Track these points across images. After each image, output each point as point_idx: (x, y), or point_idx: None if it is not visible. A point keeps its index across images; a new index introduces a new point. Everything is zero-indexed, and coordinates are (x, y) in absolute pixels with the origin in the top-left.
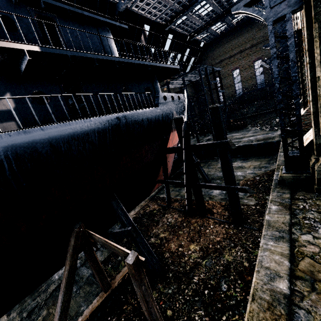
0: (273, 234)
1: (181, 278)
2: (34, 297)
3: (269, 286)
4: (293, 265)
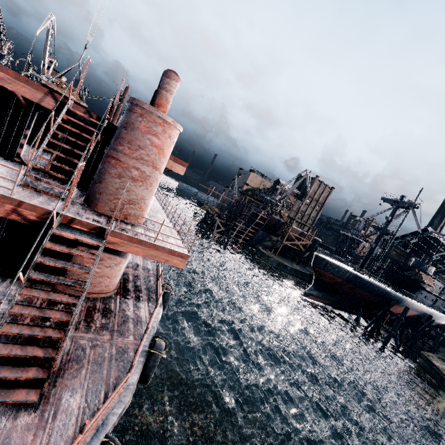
0: None
1: None
2: None
3: None
4: None
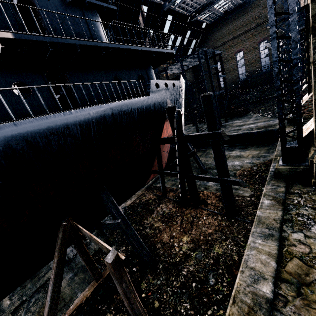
0: (262, 231)
1: (170, 269)
2: (33, 282)
3: (251, 288)
4: (280, 266)
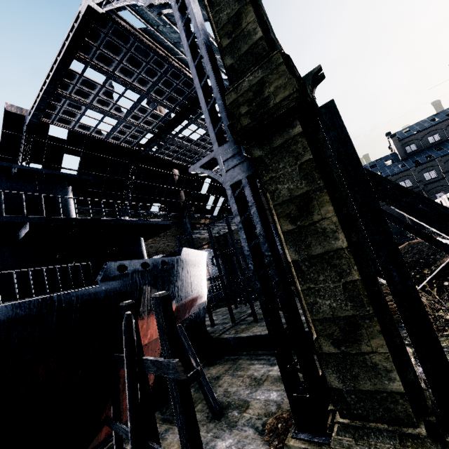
0: None
1: None
2: None
3: None
4: None
